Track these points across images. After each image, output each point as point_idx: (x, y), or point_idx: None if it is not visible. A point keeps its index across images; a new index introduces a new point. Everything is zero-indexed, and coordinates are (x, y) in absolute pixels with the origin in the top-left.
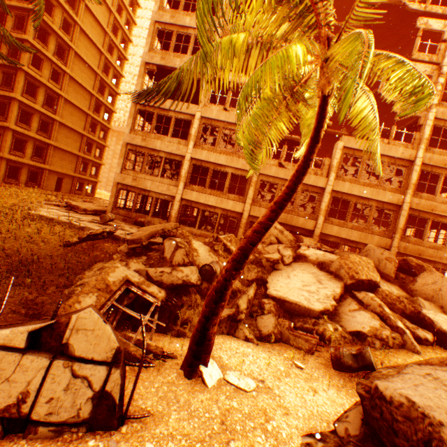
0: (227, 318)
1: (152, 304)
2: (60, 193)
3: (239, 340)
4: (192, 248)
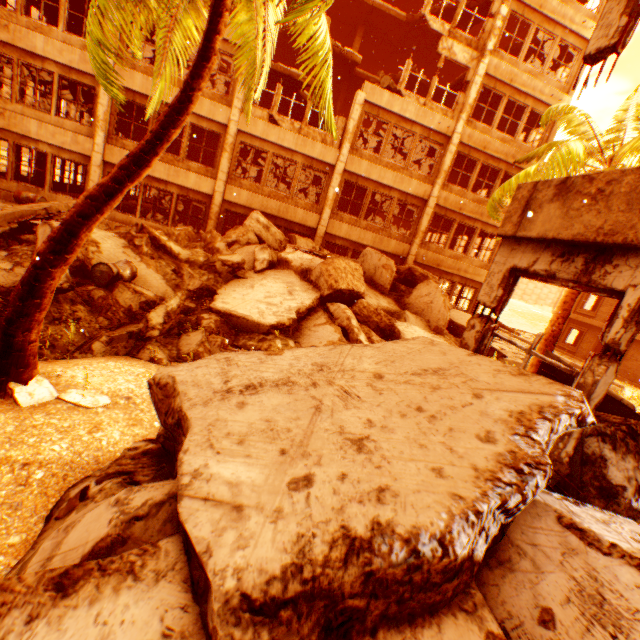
0: (128, 337)
1: None
2: None
3: (138, 361)
4: (88, 240)
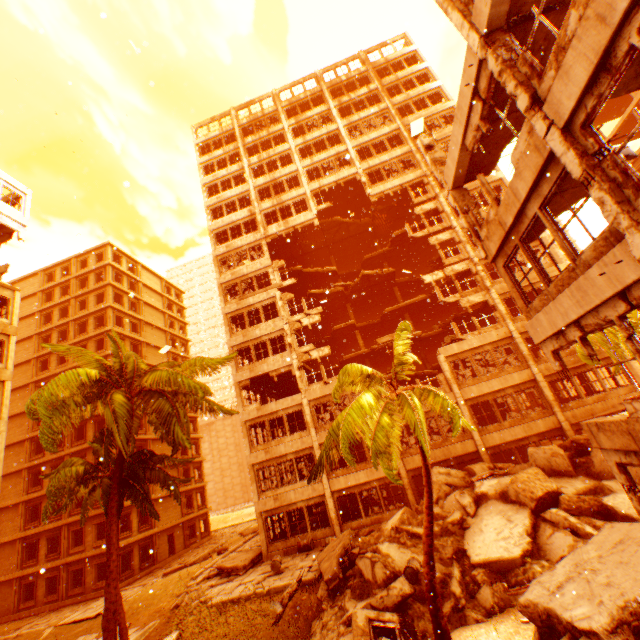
0: (452, 611)
1: (391, 631)
2: (176, 555)
3: (471, 626)
4: (383, 554)
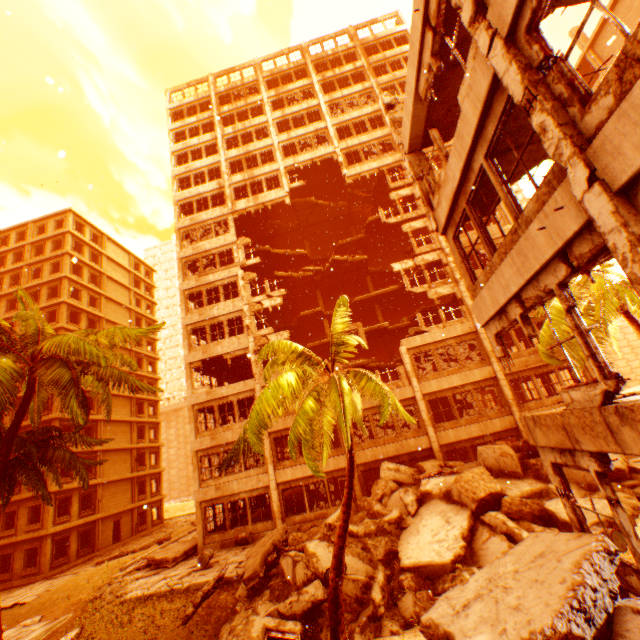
0: (368, 620)
1: None
2: (121, 543)
3: (385, 638)
4: (309, 553)
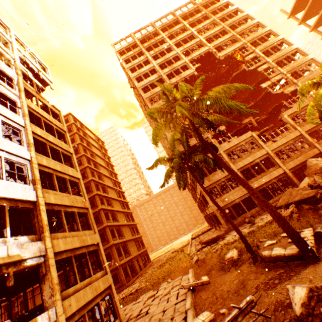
0: None
1: None
2: (143, 270)
3: None
4: None
